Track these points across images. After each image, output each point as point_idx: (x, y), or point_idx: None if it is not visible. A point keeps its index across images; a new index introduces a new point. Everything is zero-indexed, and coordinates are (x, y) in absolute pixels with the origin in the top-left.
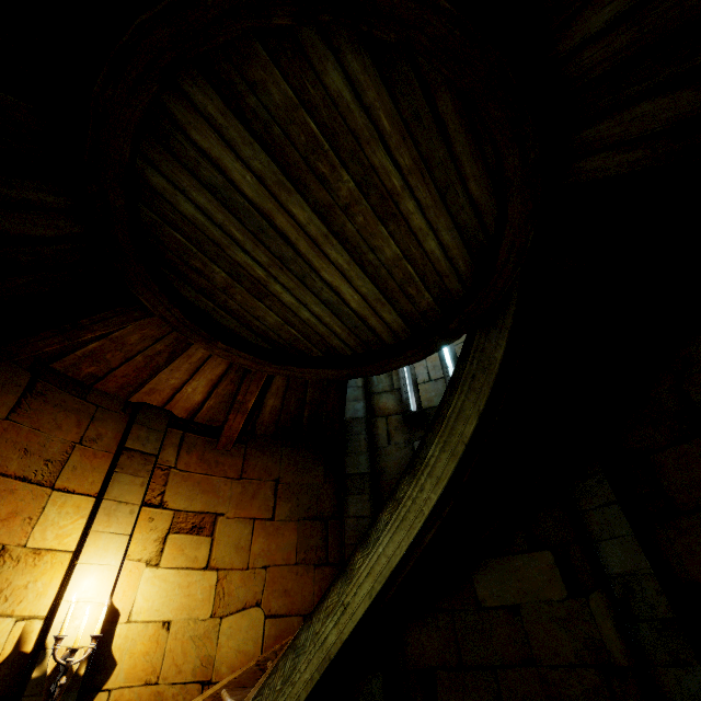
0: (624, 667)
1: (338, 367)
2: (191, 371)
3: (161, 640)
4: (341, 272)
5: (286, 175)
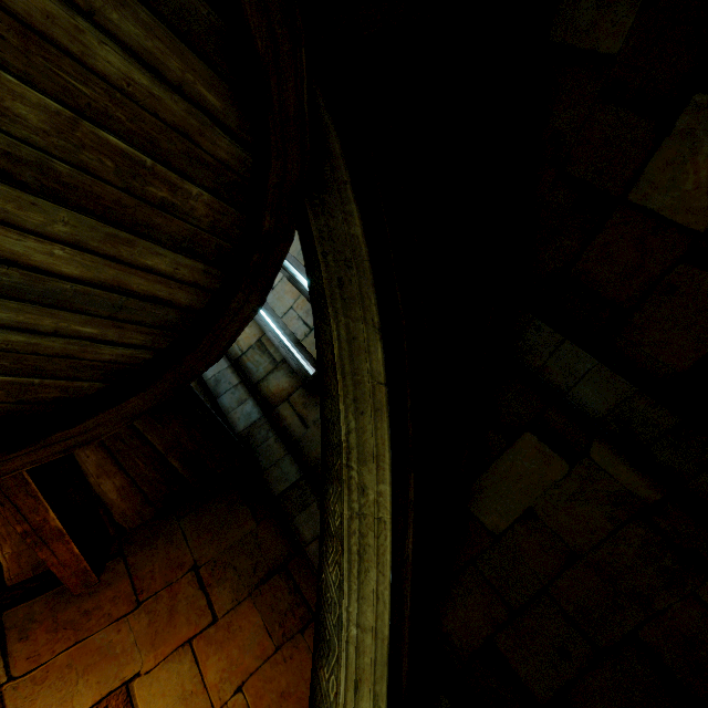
0: (659, 501)
1: (143, 387)
2: None
3: None
4: None
5: None
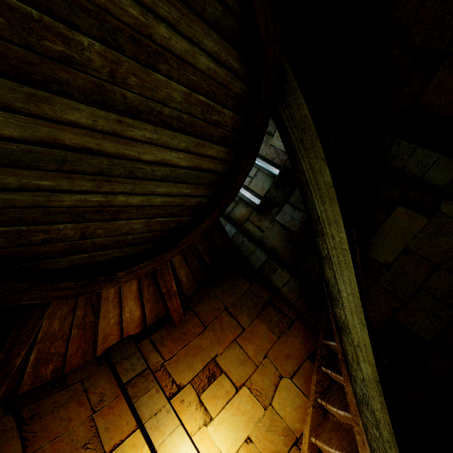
0: None
1: (208, 215)
2: (117, 305)
3: (253, 450)
4: (155, 144)
5: (27, 84)
